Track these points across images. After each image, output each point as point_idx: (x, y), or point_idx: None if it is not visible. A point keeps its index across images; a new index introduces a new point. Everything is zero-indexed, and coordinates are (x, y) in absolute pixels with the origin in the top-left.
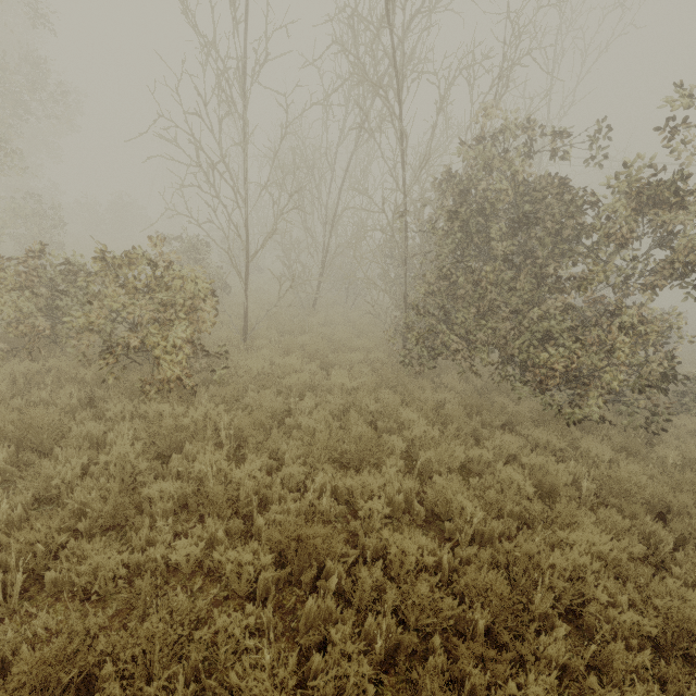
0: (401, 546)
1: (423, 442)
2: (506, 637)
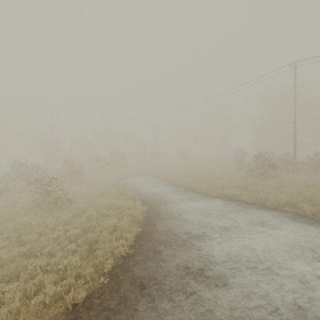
0: None
1: None
2: None
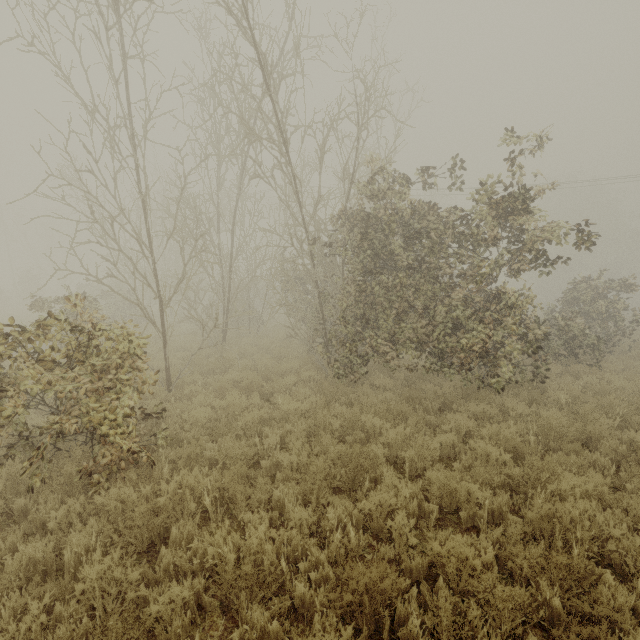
0: (457, 554)
1: (399, 442)
2: (587, 606)
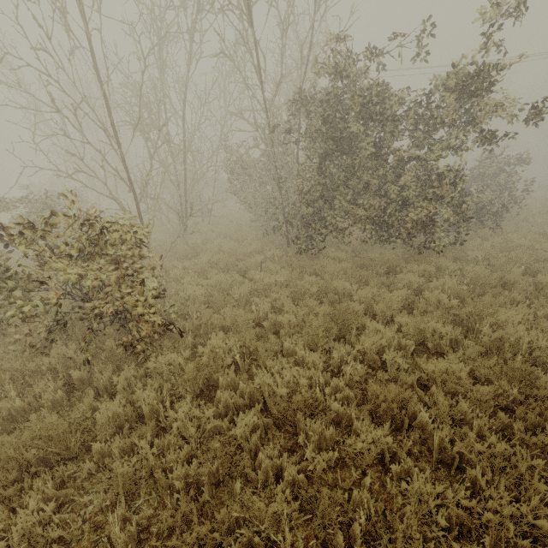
0: (444, 370)
1: (370, 299)
2: (536, 391)
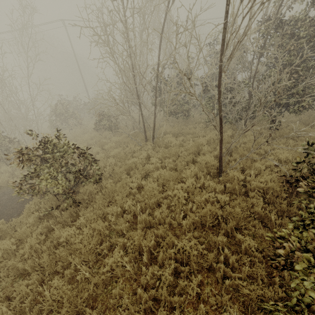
0: None
1: None
2: None
